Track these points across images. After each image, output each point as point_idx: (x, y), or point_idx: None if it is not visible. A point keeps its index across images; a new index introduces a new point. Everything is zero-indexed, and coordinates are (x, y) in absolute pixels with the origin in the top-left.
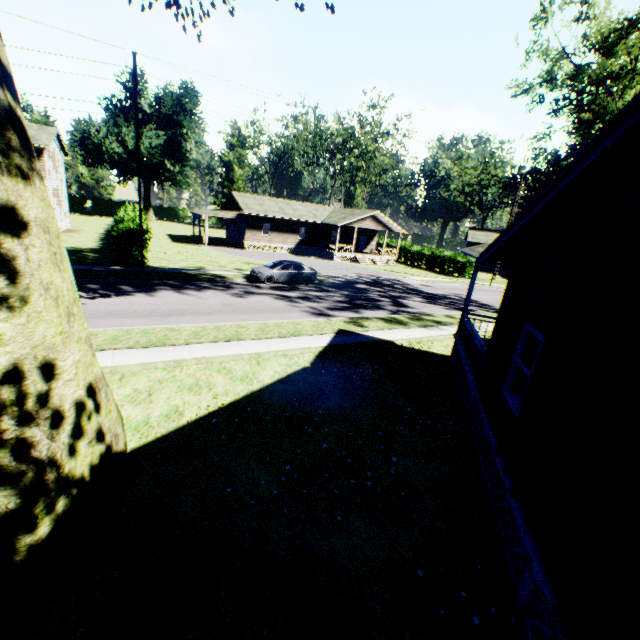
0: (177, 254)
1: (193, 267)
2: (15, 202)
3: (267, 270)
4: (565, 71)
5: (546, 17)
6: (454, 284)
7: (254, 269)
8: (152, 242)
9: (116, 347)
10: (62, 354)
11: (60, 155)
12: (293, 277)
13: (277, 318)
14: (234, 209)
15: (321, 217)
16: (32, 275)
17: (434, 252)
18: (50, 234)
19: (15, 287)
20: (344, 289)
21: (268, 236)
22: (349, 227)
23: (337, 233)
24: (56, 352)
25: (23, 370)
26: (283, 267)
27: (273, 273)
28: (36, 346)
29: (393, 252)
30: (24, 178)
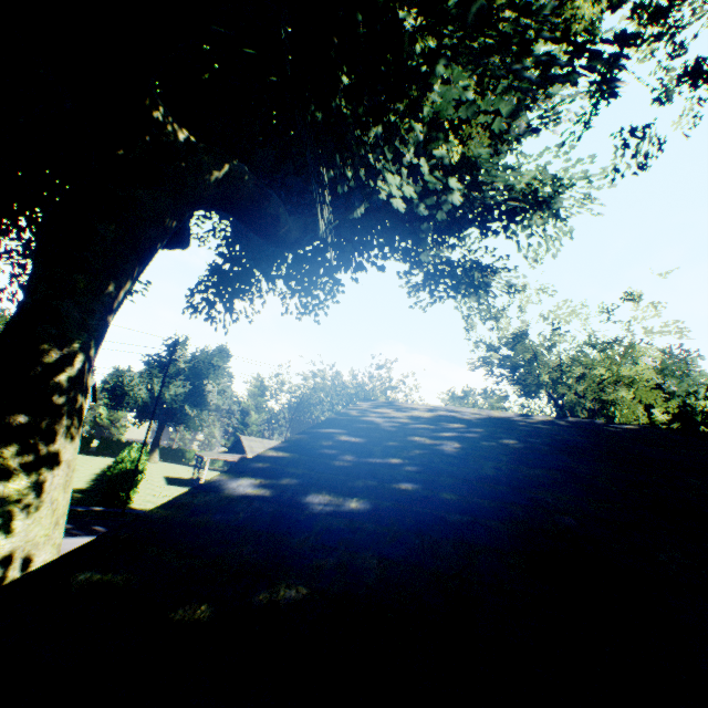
0: (166, 496)
1: None
2: (62, 450)
3: None
4: (496, 357)
5: (471, 327)
6: None
7: None
8: (145, 483)
9: None
10: (40, 551)
11: (88, 400)
12: None
13: None
14: (240, 451)
15: None
16: (50, 492)
17: None
18: (70, 468)
19: (38, 499)
20: None
21: None
22: None
23: None
24: (37, 548)
25: (14, 556)
26: None
27: None
28: (29, 541)
29: None
30: (72, 437)
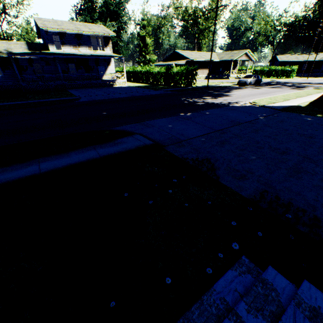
0: None
1: (204, 85)
2: None
3: (249, 79)
4: None
5: None
6: (296, 80)
7: (241, 80)
8: None
9: (294, 98)
10: None
11: None
12: (256, 82)
13: (293, 91)
14: (175, 60)
15: (216, 58)
16: None
17: (271, 68)
18: None
19: None
20: (273, 84)
21: (197, 71)
22: (227, 62)
23: (231, 64)
24: None
25: None
26: (253, 77)
27: (251, 80)
28: None
29: (243, 73)
30: None
